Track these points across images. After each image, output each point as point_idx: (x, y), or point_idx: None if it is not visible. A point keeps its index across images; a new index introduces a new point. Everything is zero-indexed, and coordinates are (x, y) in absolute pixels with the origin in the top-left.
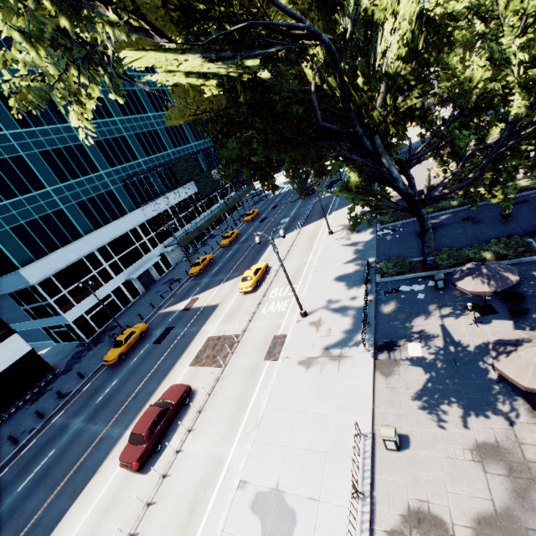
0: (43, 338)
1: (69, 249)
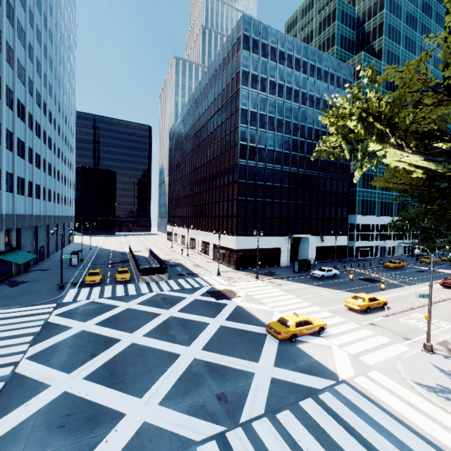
0: None
1: (370, 217)
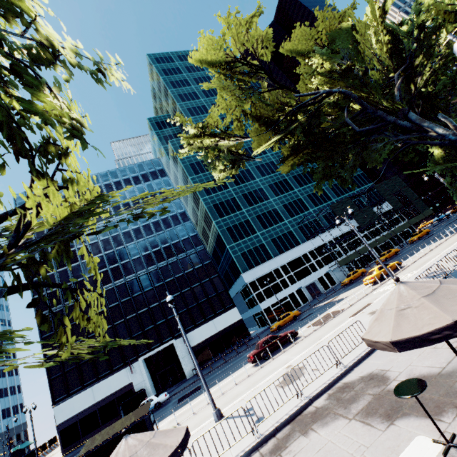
0: (254, 324)
1: (264, 265)
